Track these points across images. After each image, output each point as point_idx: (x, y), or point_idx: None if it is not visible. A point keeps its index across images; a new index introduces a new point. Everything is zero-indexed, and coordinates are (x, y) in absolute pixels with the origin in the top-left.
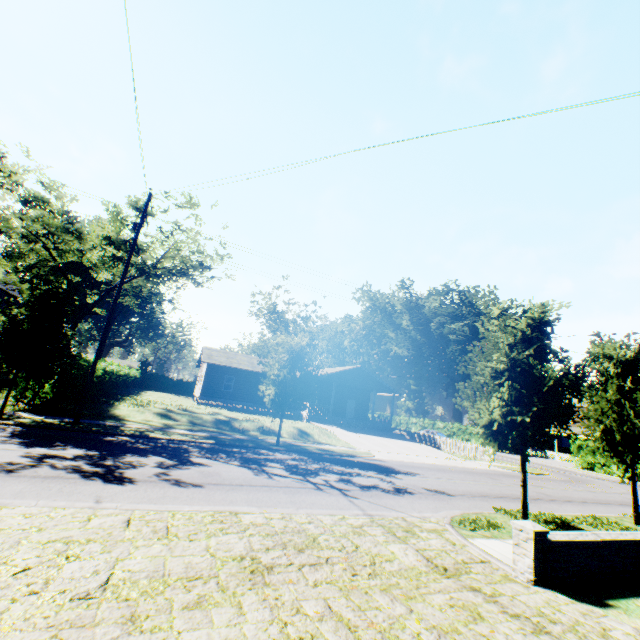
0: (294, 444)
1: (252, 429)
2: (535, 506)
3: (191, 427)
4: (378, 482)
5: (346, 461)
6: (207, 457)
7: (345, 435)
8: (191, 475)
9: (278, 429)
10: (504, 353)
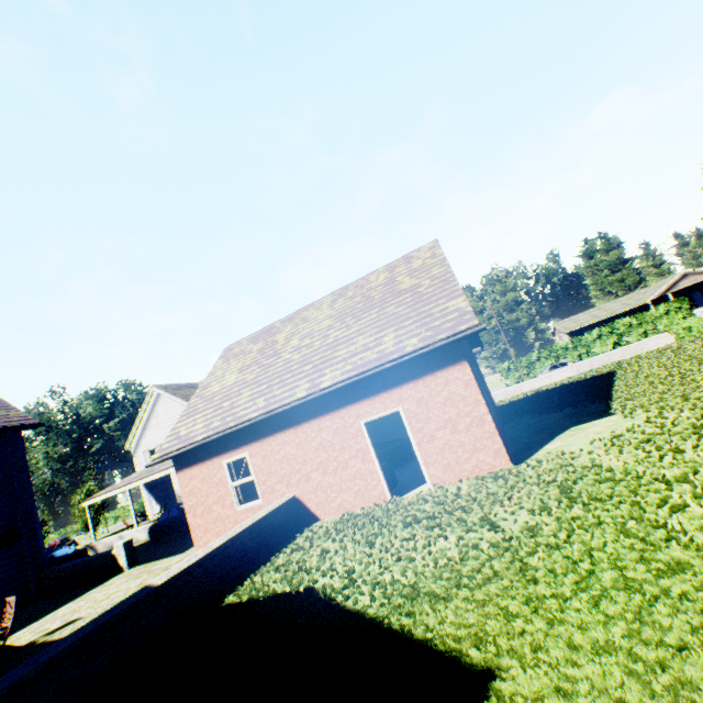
0: None
1: None
2: None
3: None
4: None
5: None
6: None
7: None
8: None
9: None
10: None
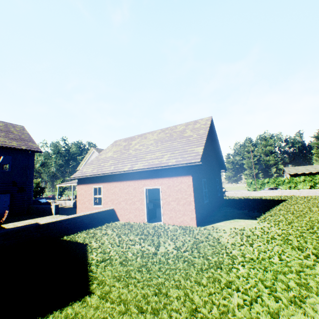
0: None
1: None
2: None
3: None
4: None
5: None
6: None
7: None
8: None
9: None
10: None
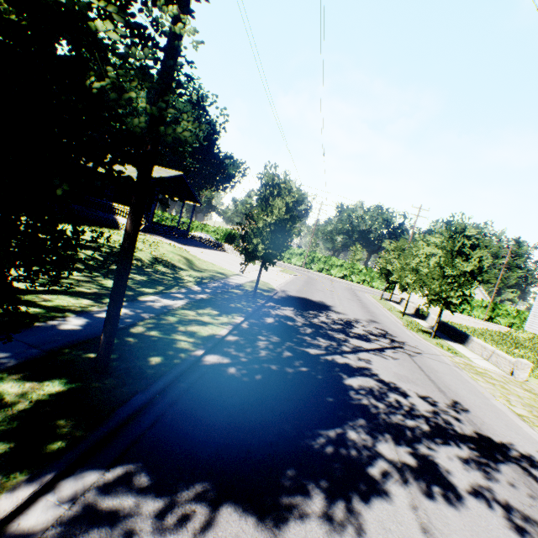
0: (237, 287)
1: (149, 263)
2: (382, 315)
3: None
4: (366, 326)
5: (297, 302)
6: (329, 352)
7: (195, 253)
8: (423, 391)
9: (257, 282)
10: (474, 264)
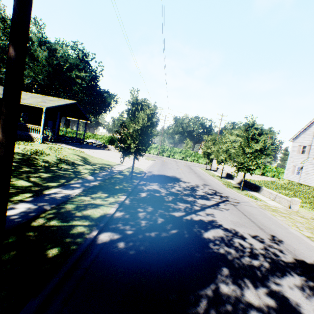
0: (119, 173)
1: (55, 163)
2: (209, 180)
3: (27, 180)
4: (203, 189)
5: (159, 178)
6: (187, 213)
7: (89, 153)
8: (252, 232)
9: (132, 169)
10: (261, 144)
